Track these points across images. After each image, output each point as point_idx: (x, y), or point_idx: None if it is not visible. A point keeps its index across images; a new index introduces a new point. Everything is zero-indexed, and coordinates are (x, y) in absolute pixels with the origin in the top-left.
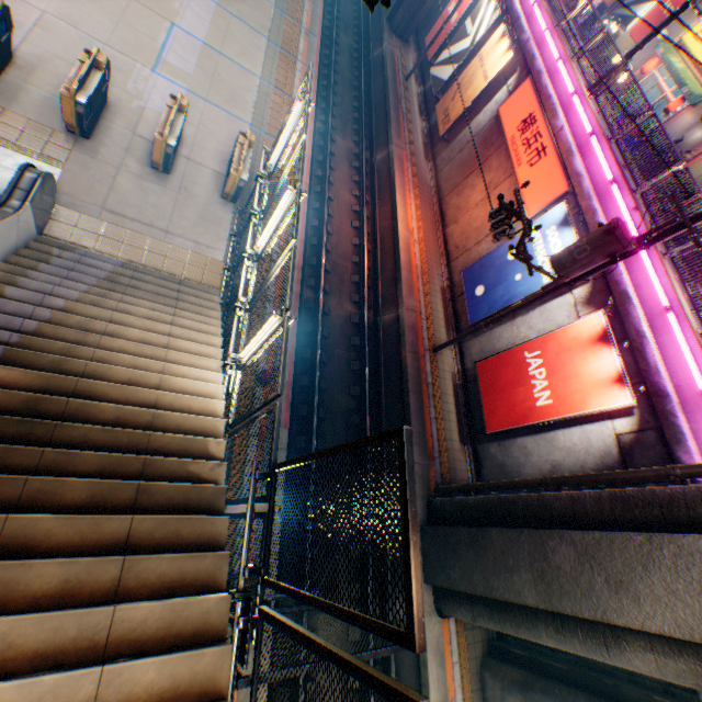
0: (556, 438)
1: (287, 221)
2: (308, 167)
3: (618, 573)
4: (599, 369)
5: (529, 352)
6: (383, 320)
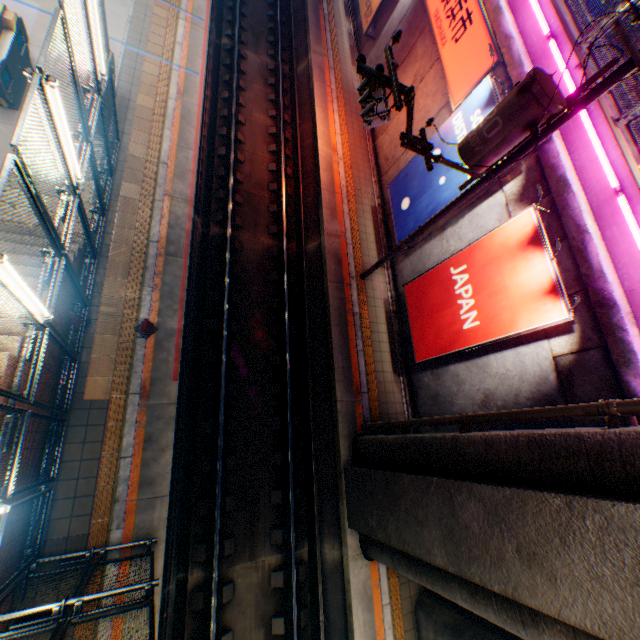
0: (489, 364)
1: (66, 130)
2: (202, 86)
3: (531, 543)
4: (530, 279)
5: (455, 268)
6: (307, 251)
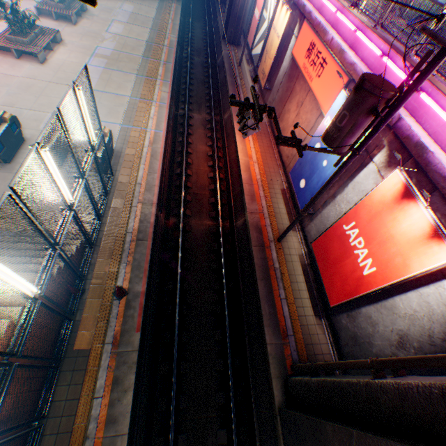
0: (395, 305)
1: (57, 173)
2: (164, 137)
3: None
4: (411, 226)
5: (346, 225)
6: (237, 225)
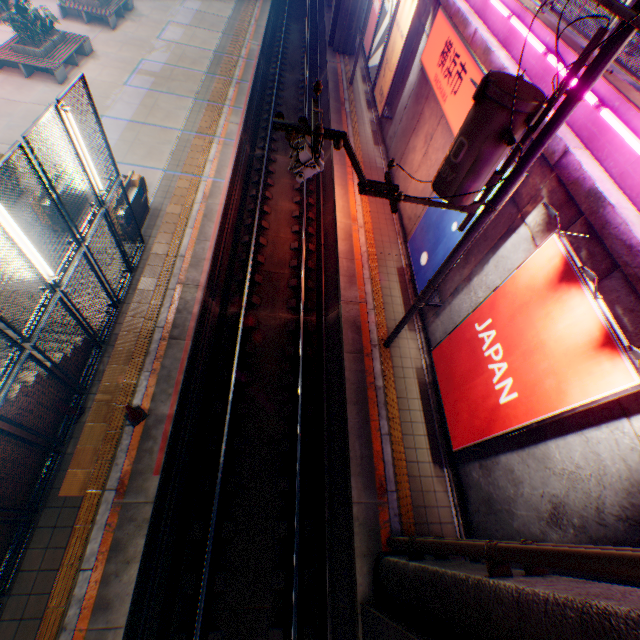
0: (549, 454)
1: (20, 235)
2: (226, 189)
3: None
4: (571, 328)
5: (479, 323)
6: (327, 321)
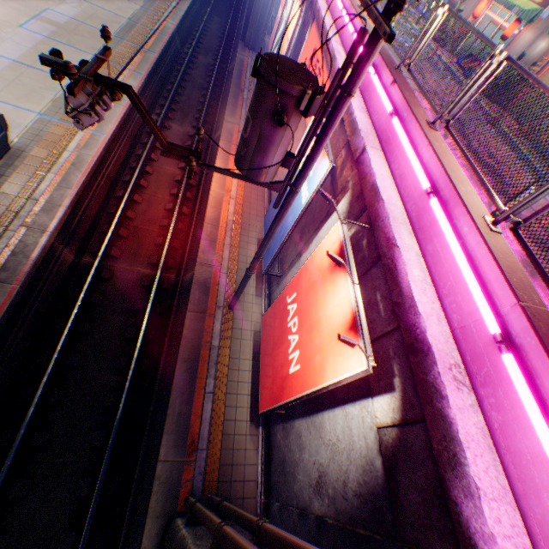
0: (324, 424)
1: None
2: (105, 143)
3: None
4: (336, 309)
5: (289, 296)
6: (185, 280)
